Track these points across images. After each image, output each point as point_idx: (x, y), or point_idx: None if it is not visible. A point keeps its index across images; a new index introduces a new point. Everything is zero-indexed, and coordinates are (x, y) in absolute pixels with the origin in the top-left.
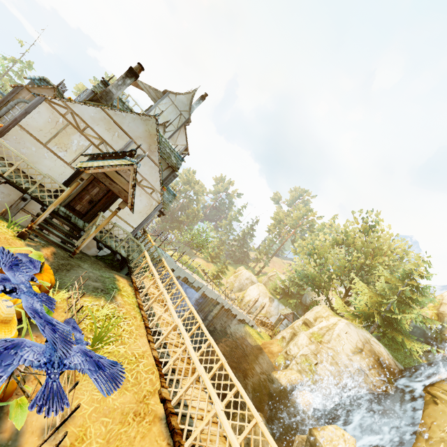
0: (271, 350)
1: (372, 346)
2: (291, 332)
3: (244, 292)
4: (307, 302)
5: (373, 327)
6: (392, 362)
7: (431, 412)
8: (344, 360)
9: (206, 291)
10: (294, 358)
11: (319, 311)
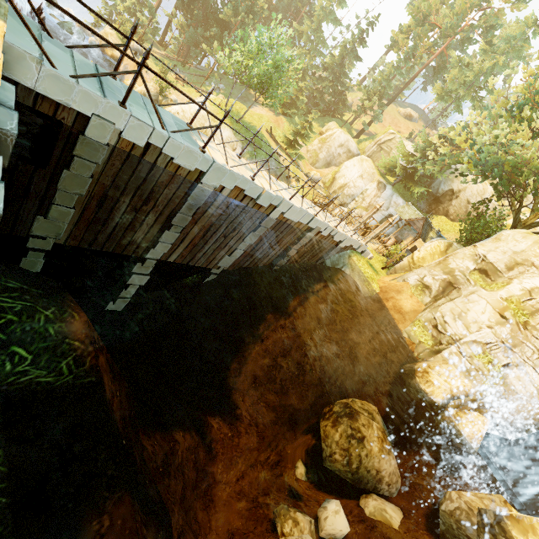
0: (398, 307)
1: None
2: (445, 281)
3: (336, 170)
4: (440, 190)
5: None
6: None
7: None
8: None
9: (288, 212)
10: (455, 343)
11: (524, 251)
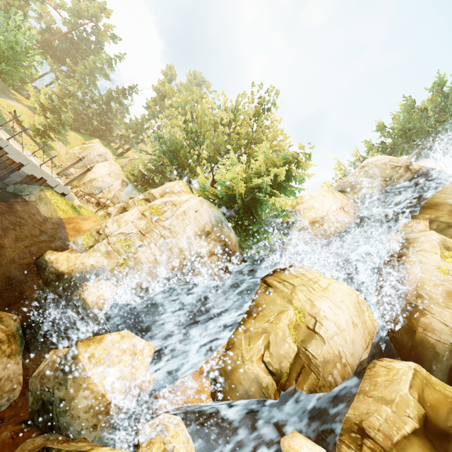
0: (78, 227)
1: (223, 230)
2: (121, 207)
3: None
4: None
5: (230, 214)
6: (238, 249)
7: (261, 302)
8: (182, 243)
9: None
10: (107, 237)
11: (171, 186)
